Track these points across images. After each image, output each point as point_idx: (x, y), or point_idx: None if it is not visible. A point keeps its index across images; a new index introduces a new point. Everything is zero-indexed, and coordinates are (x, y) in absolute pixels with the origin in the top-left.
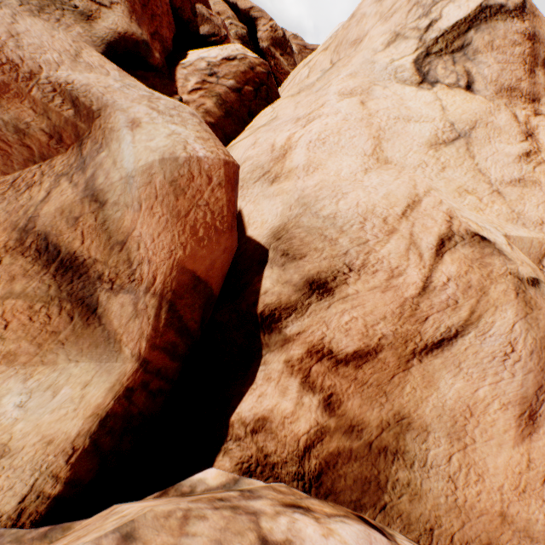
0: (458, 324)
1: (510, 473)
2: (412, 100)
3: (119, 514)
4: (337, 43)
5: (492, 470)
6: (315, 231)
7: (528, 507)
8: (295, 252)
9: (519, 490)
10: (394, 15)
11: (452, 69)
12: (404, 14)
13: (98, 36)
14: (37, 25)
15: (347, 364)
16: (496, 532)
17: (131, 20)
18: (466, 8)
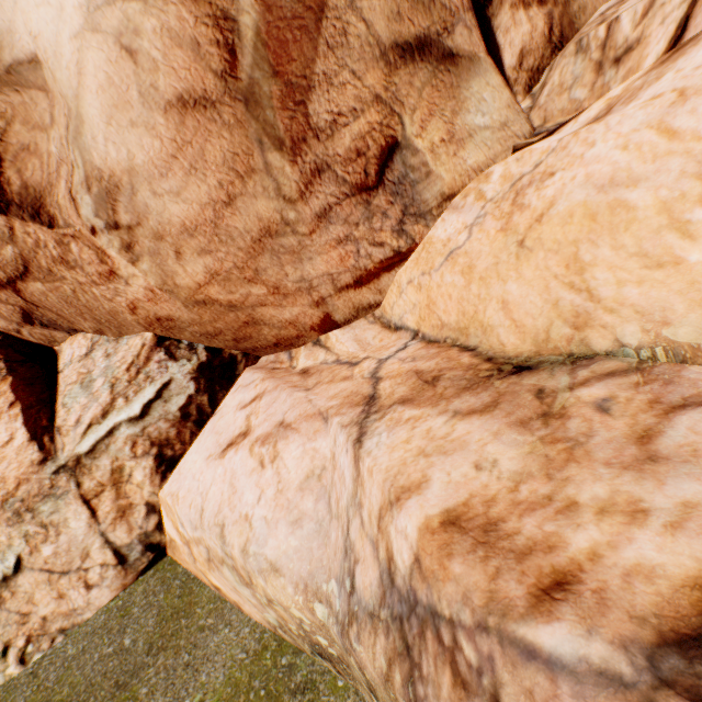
0: None
1: None
2: None
3: (555, 81)
4: None
5: None
6: None
7: None
8: None
9: None
10: None
11: None
12: None
13: None
14: None
15: None
16: None
17: None
18: None
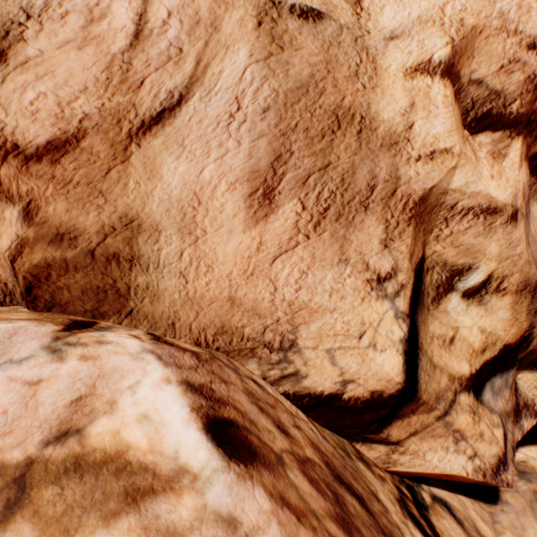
0: (183, 86)
1: (240, 259)
2: None
3: None
4: None
5: (222, 259)
6: None
7: (256, 289)
8: None
9: (248, 275)
10: None
11: None
12: None
13: None
14: None
15: (41, 160)
16: (228, 316)
17: None
18: None
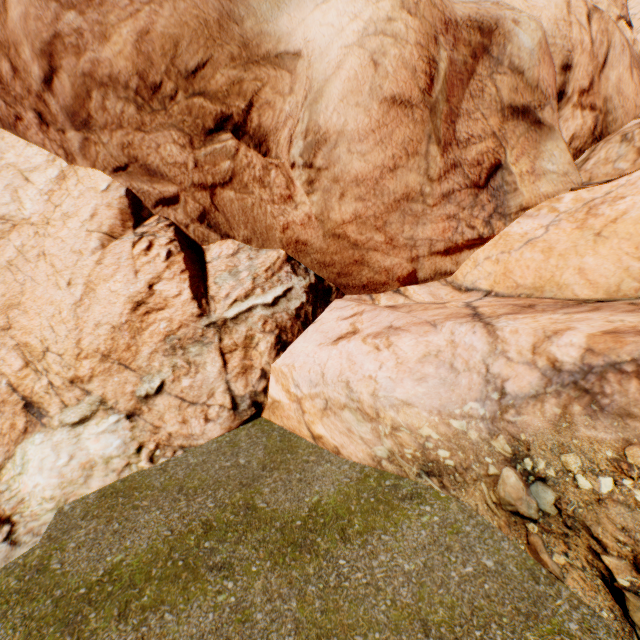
0: (605, 51)
1: (632, 92)
2: None
3: (601, 156)
4: None
5: (629, 95)
6: None
7: (639, 99)
8: None
9: (636, 96)
10: None
11: None
12: None
13: None
14: None
15: (589, 90)
16: (634, 113)
17: None
18: None
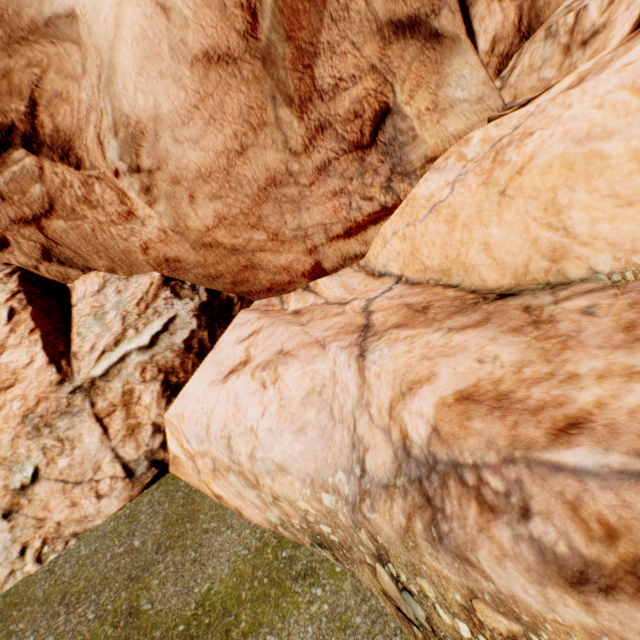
0: None
1: None
2: None
3: (525, 64)
4: None
5: None
6: None
7: None
8: None
9: None
10: None
11: None
12: None
13: None
14: None
15: None
16: None
17: None
18: None
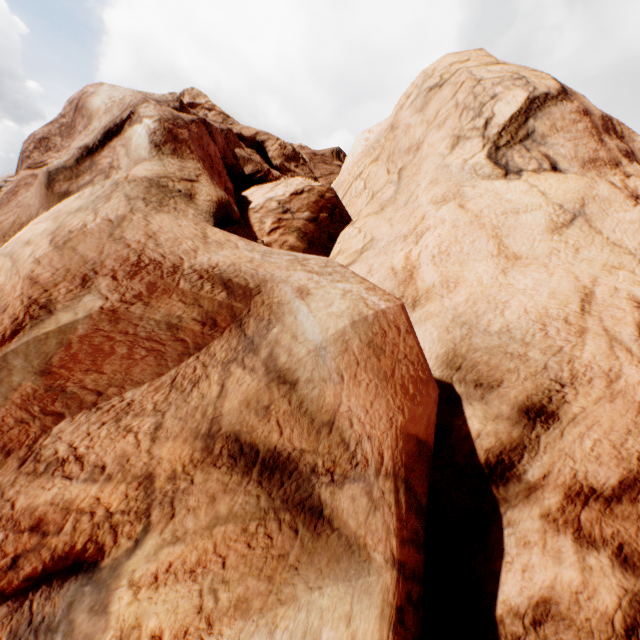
0: None
1: None
2: (508, 193)
3: None
4: (388, 154)
5: None
6: (496, 350)
7: None
8: (488, 379)
9: None
10: (446, 122)
11: (529, 156)
12: (455, 118)
13: (204, 211)
14: (165, 220)
15: (619, 500)
16: None
17: (214, 185)
18: (515, 103)
